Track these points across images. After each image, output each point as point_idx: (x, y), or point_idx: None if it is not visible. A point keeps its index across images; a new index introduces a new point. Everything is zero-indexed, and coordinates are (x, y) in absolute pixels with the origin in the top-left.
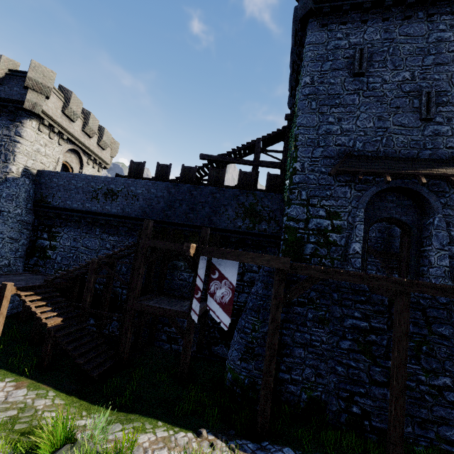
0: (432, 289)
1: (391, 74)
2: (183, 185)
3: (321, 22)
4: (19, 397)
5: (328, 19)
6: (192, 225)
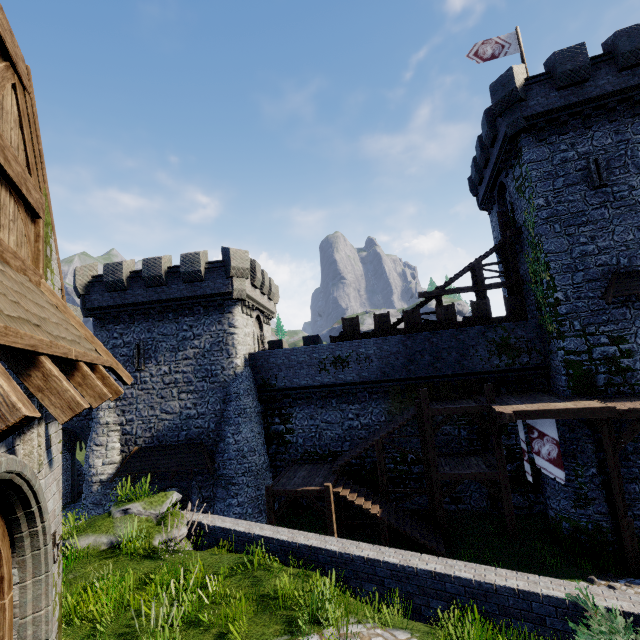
0: None
1: (637, 179)
2: (418, 334)
3: (538, 137)
4: None
5: (544, 131)
6: (443, 375)
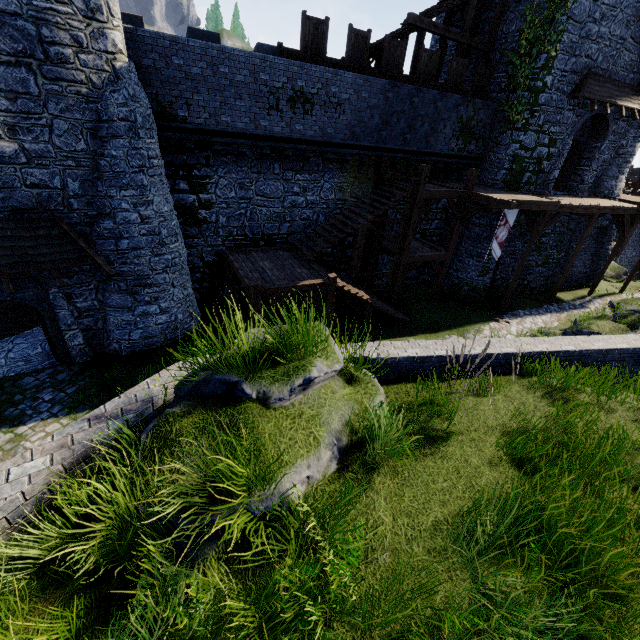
0: (609, 210)
1: None
2: (404, 86)
3: None
4: None
5: None
6: (408, 151)
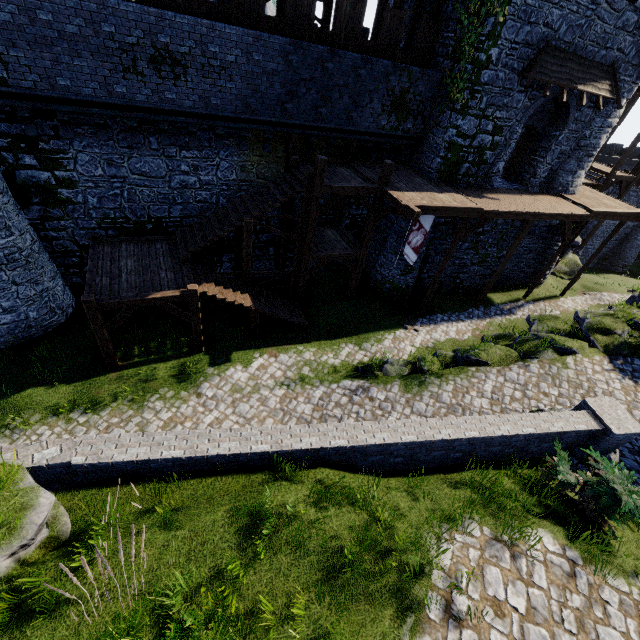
0: (547, 216)
1: None
2: (311, 47)
3: None
4: (290, 360)
5: None
6: (324, 128)
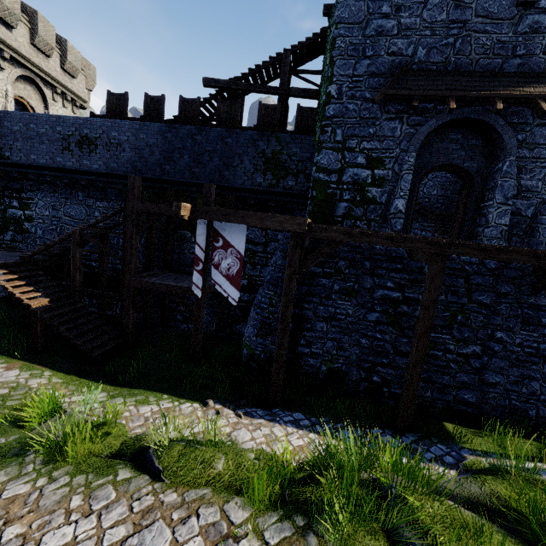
0: (474, 250)
1: None
2: (182, 127)
3: None
4: (11, 378)
5: None
6: (199, 184)
